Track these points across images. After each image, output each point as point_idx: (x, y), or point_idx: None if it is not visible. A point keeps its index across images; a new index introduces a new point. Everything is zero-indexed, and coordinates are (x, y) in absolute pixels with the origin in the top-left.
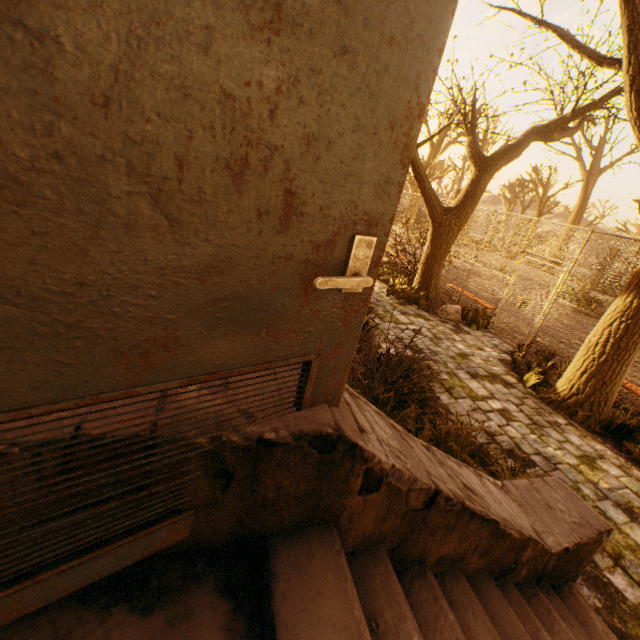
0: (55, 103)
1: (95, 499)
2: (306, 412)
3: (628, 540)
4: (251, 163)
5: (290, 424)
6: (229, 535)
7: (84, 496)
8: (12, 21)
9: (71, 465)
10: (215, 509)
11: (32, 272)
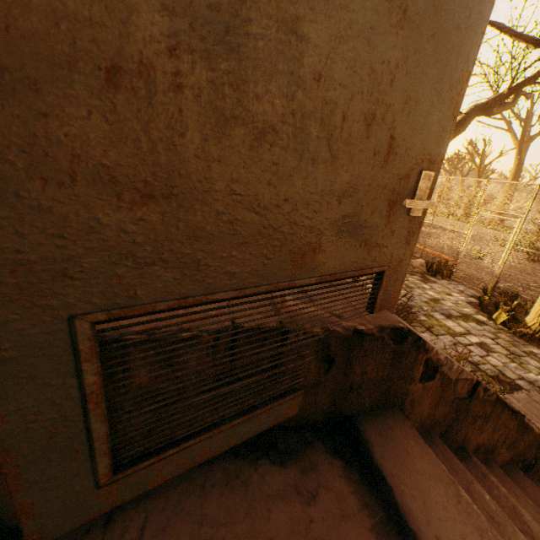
0: (298, 80)
1: (258, 369)
2: (377, 314)
3: None
4: (376, 117)
5: (370, 321)
6: (324, 414)
7: (253, 365)
8: (292, 32)
9: (253, 338)
10: (317, 390)
11: (267, 190)
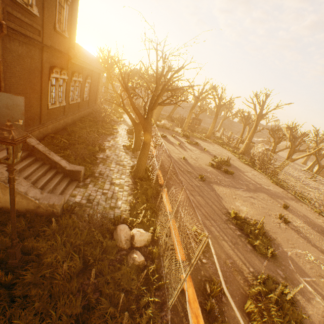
0: None
1: None
2: None
3: (103, 185)
4: (9, 115)
5: None
6: None
7: None
8: None
9: None
10: None
11: None
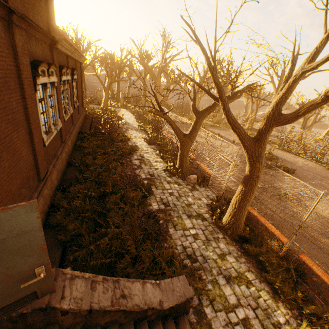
0: None
1: None
2: (41, 299)
3: (221, 292)
4: None
5: (33, 305)
6: None
7: None
8: None
9: None
10: (16, 328)
11: None
